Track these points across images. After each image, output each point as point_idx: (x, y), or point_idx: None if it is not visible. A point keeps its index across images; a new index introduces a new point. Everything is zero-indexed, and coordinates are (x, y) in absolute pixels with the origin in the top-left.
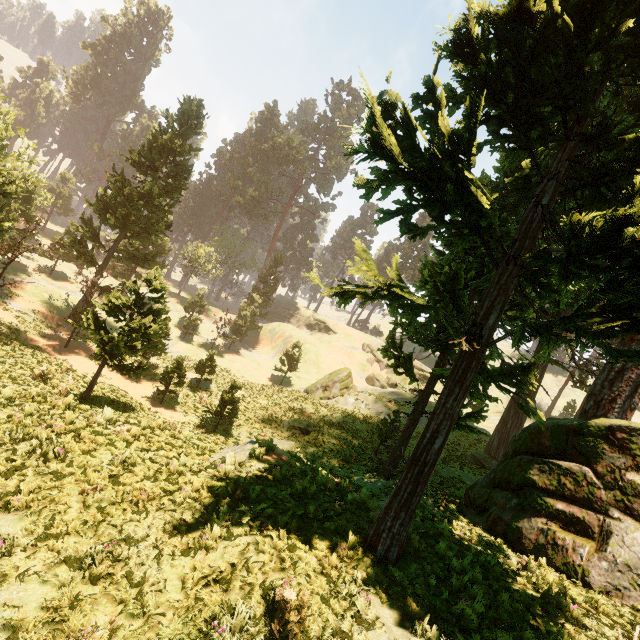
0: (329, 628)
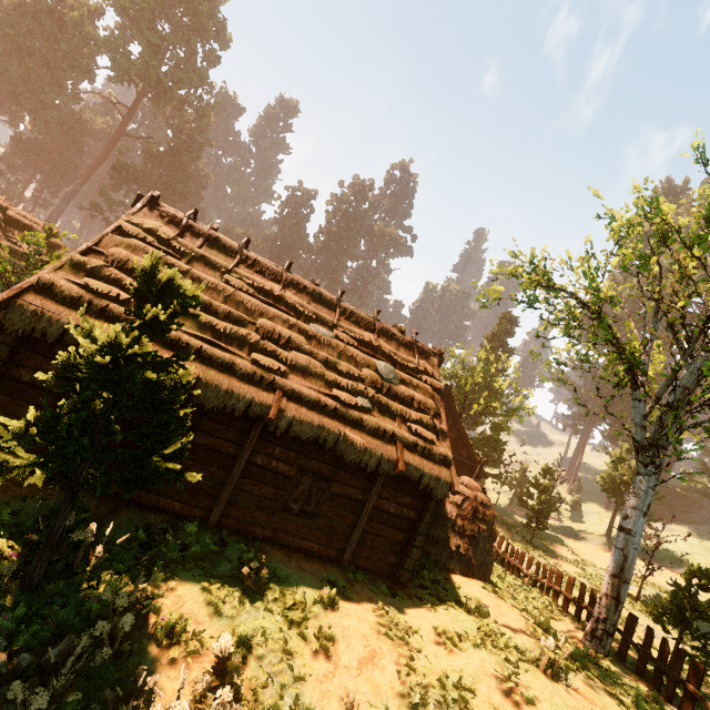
0: None
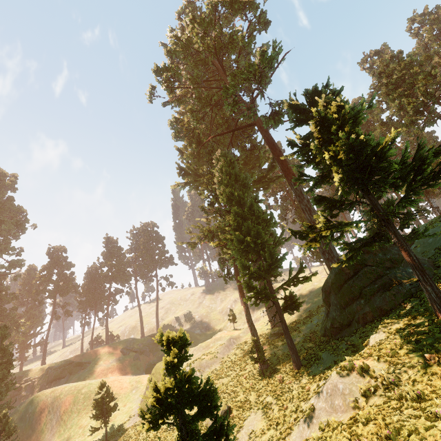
0: None
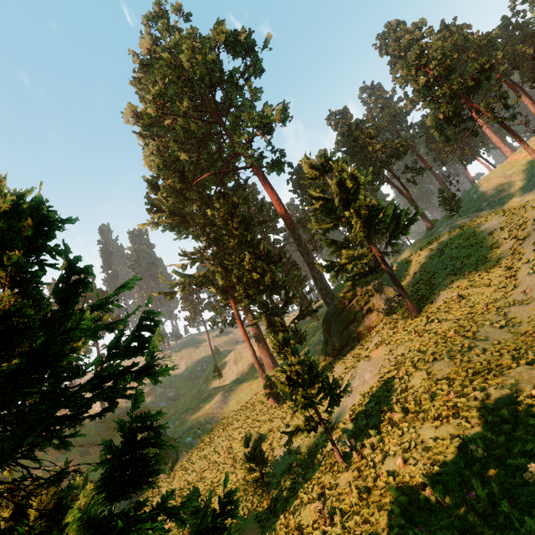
0: (453, 297)
